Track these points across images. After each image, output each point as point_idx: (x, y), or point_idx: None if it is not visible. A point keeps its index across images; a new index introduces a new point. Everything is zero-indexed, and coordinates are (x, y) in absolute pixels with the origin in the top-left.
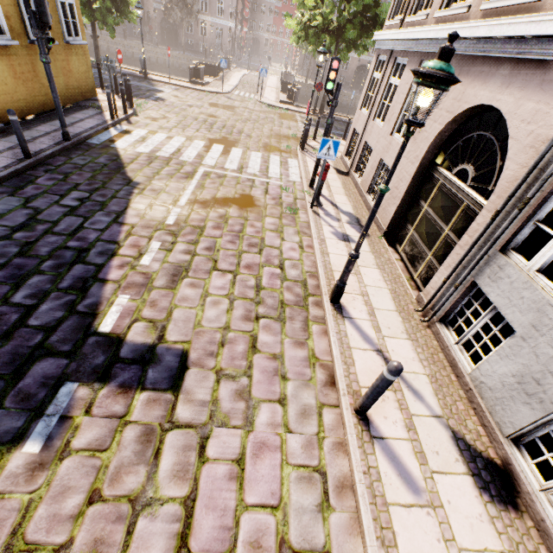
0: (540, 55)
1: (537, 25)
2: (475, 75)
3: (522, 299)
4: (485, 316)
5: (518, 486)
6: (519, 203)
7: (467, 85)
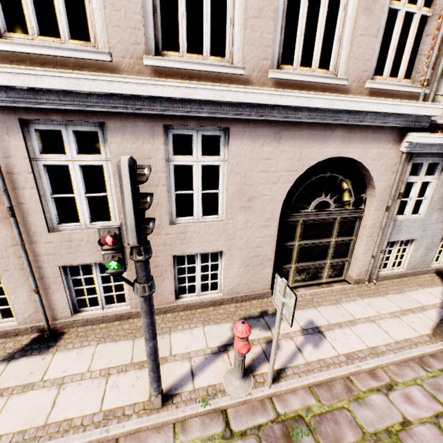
0: (373, 123)
1: (377, 105)
2: (307, 137)
3: (414, 227)
4: (396, 248)
5: (441, 270)
6: (394, 197)
7: (301, 146)
